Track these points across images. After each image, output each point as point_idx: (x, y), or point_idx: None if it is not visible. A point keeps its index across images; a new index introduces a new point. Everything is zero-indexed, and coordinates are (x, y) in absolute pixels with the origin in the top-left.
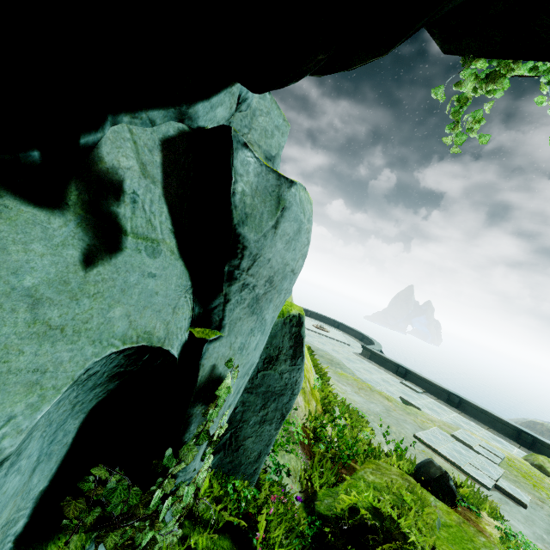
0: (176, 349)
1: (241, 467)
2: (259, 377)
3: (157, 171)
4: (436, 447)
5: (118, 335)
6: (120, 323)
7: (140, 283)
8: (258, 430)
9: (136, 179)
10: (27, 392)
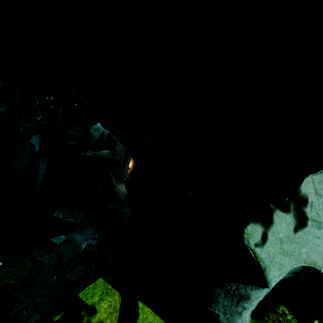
0: None
1: None
2: None
3: (321, 191)
4: None
5: (302, 259)
6: (304, 255)
7: (312, 240)
8: None
9: (312, 196)
10: (278, 270)
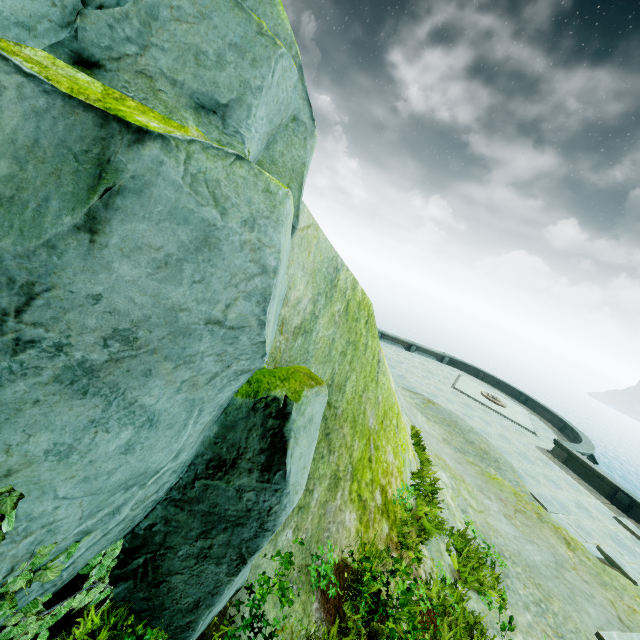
0: None
1: (163, 611)
2: (196, 487)
3: None
4: None
5: None
6: None
7: None
8: (194, 567)
9: None
10: None
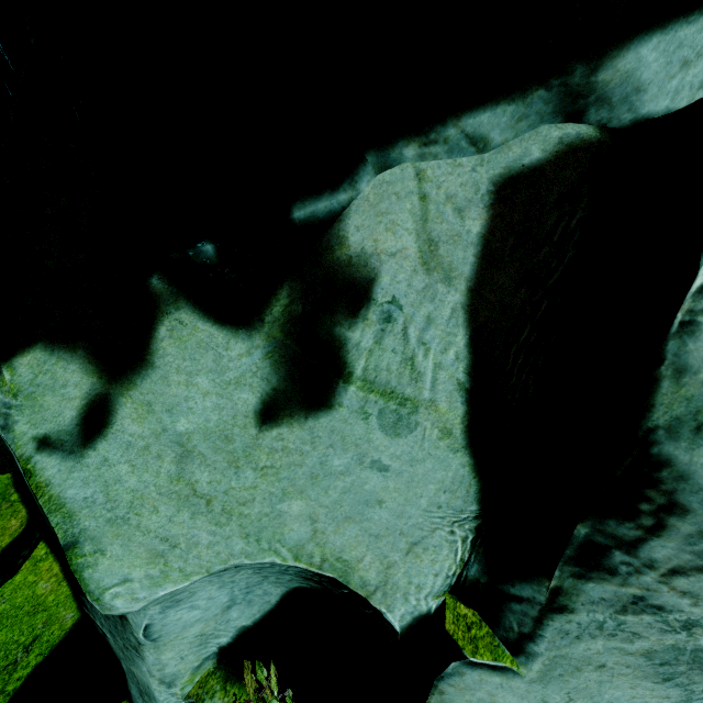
0: (399, 616)
1: None
2: None
3: (465, 254)
4: None
5: (288, 541)
6: (297, 525)
7: (351, 472)
8: None
9: (404, 273)
10: (150, 559)
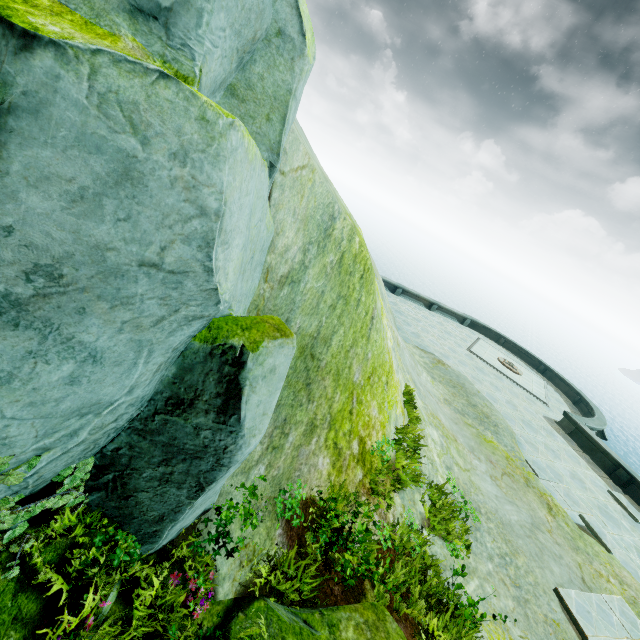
0: None
1: (133, 519)
2: (157, 421)
3: None
4: (589, 631)
5: None
6: None
7: None
8: (157, 488)
9: None
10: None
